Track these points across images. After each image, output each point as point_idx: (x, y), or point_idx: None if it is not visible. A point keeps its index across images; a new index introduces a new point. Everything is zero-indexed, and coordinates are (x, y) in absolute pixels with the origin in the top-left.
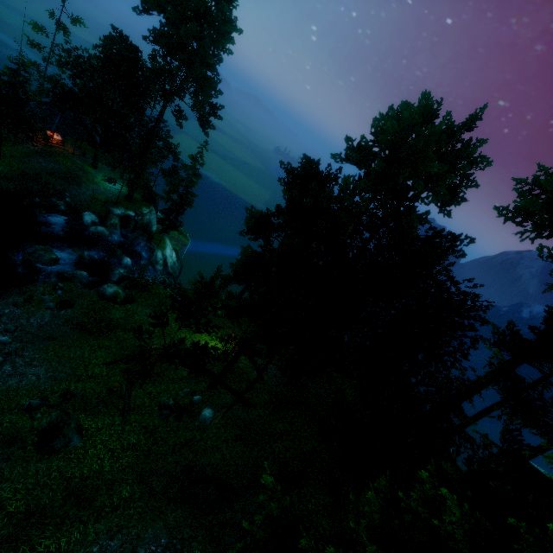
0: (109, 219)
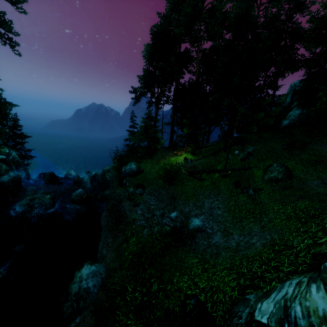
0: None
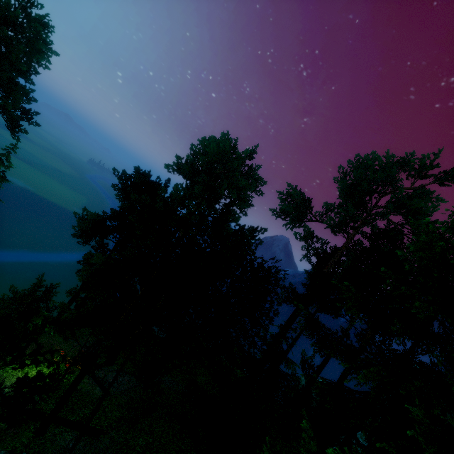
0: None
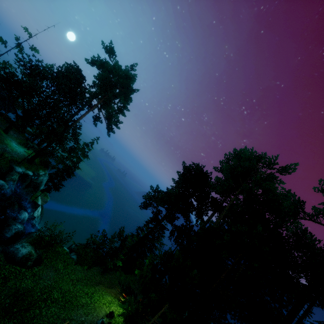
0: (10, 175)
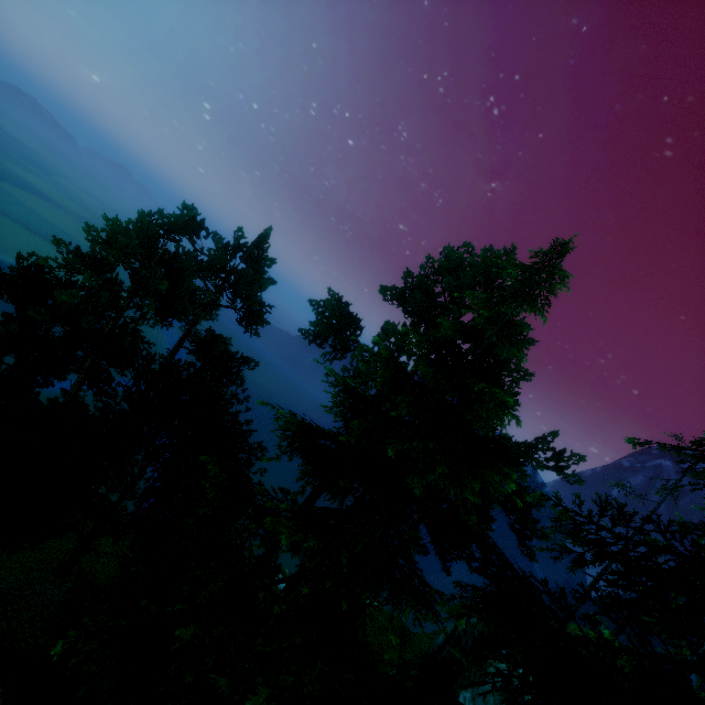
0: None
